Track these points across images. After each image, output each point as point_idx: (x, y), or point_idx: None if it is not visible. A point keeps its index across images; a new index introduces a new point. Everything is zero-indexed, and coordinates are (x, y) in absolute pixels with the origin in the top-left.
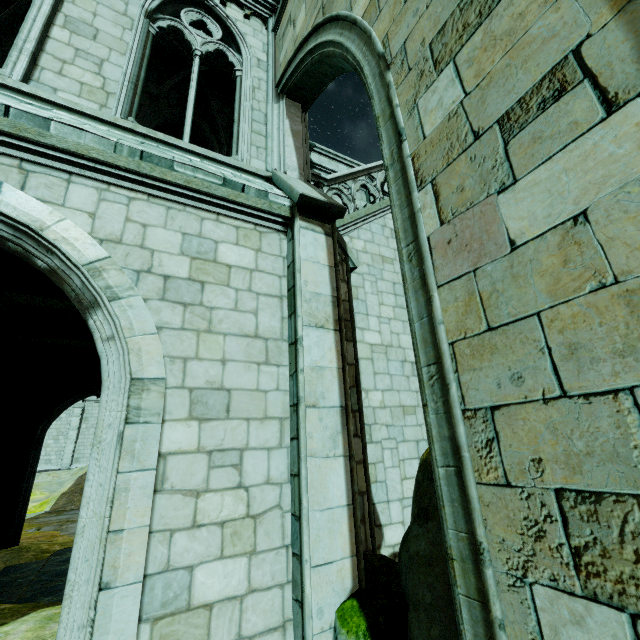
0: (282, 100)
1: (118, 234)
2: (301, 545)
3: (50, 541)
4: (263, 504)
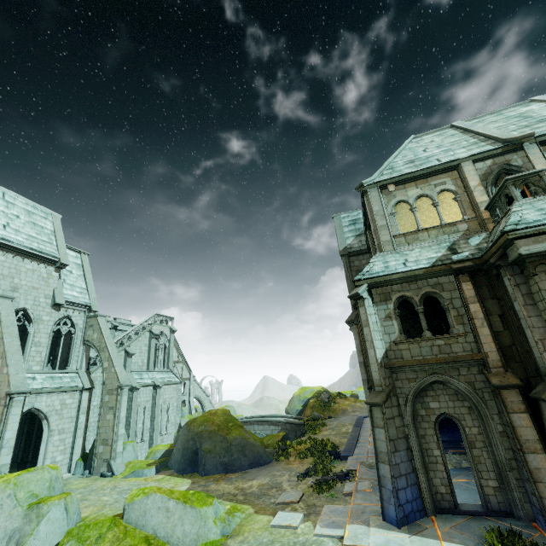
0: (85, 345)
1: (50, 404)
2: (74, 451)
3: None
4: (68, 446)
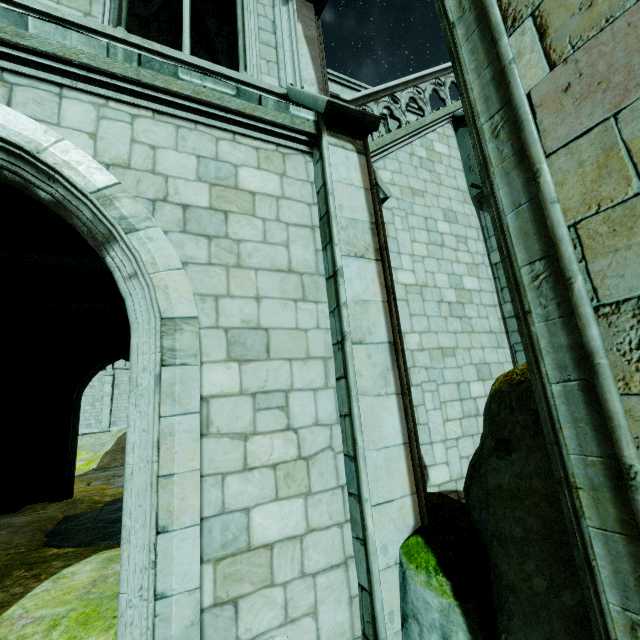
0: (291, 0)
1: (125, 158)
2: (359, 485)
3: (101, 493)
4: (314, 446)
